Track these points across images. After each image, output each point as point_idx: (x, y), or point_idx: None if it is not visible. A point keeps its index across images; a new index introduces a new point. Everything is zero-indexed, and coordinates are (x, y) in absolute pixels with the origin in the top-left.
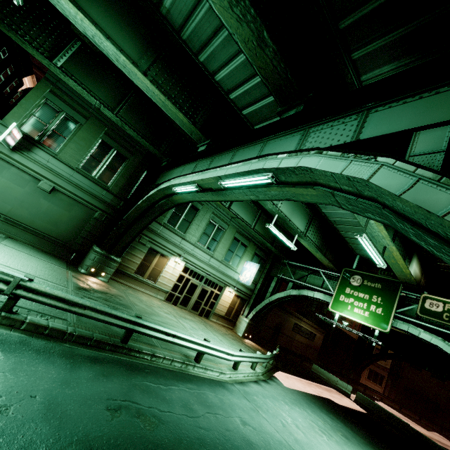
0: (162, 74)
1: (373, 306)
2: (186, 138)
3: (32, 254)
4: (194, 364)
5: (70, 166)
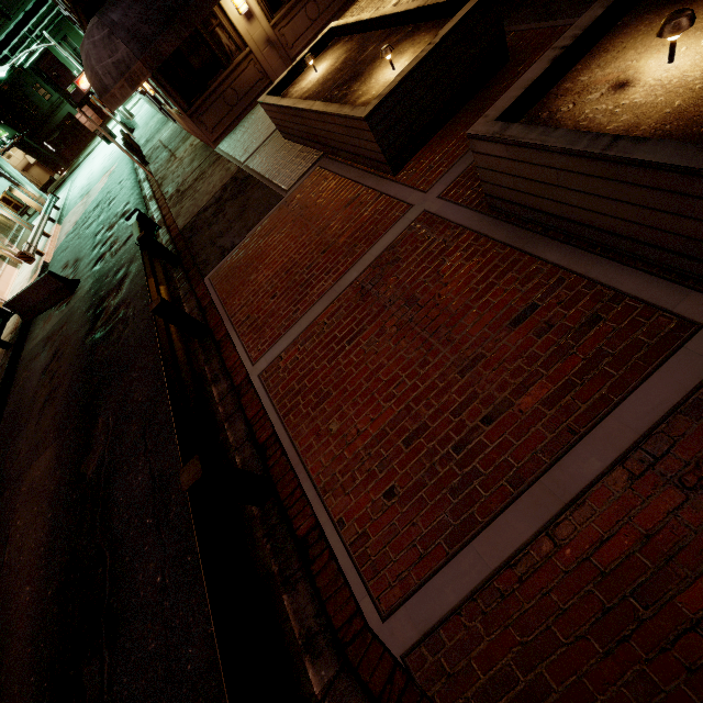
0: None
1: None
2: None
3: None
4: None
5: None
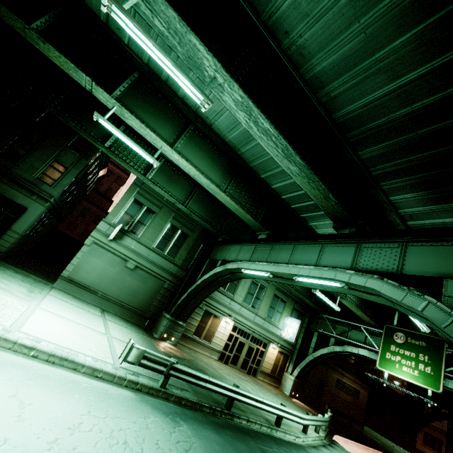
0: (235, 189)
1: (421, 364)
2: (235, 216)
3: (125, 326)
4: (276, 428)
5: (148, 247)
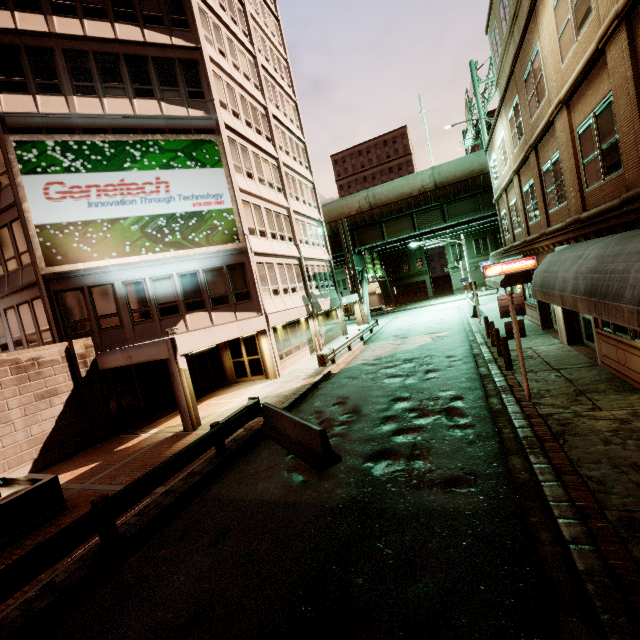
0: None
1: None
2: None
3: None
4: None
5: (473, 258)
